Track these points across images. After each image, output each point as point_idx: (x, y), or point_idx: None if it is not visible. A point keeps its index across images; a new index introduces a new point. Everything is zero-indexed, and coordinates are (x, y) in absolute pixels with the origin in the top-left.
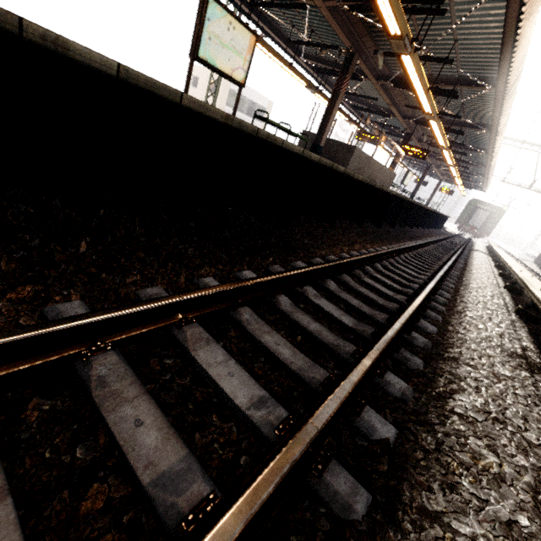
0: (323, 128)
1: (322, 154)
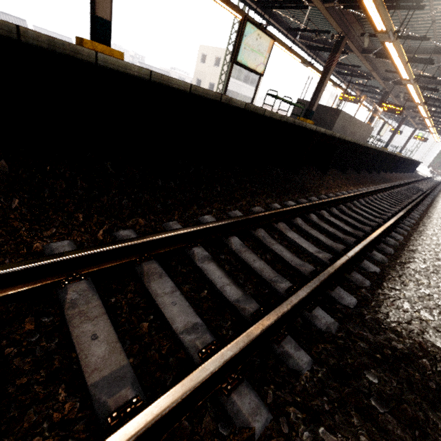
0: (315, 96)
1: (313, 116)
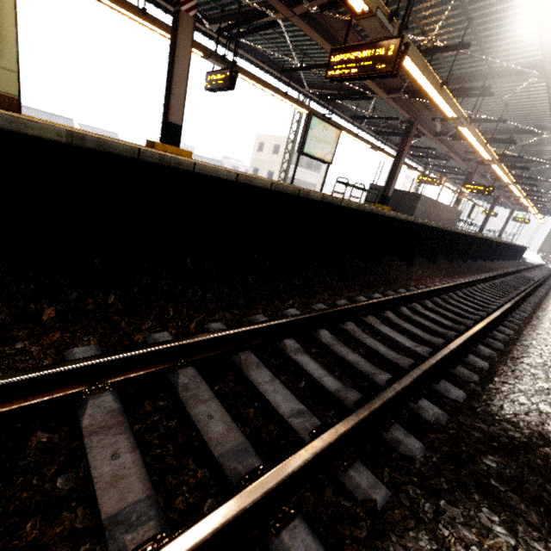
0: (389, 181)
1: (390, 202)
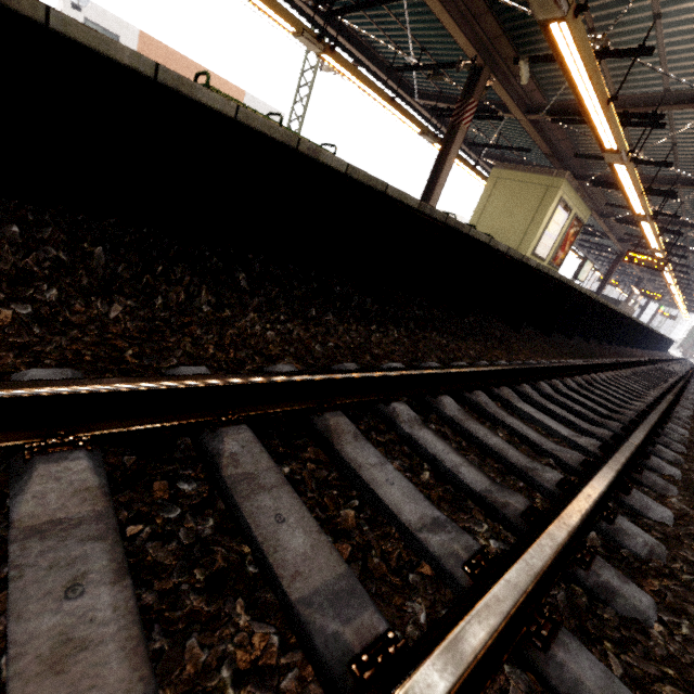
0: (599, 289)
1: None
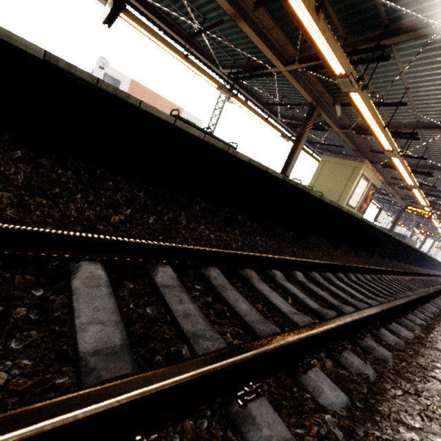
0: (391, 228)
1: None
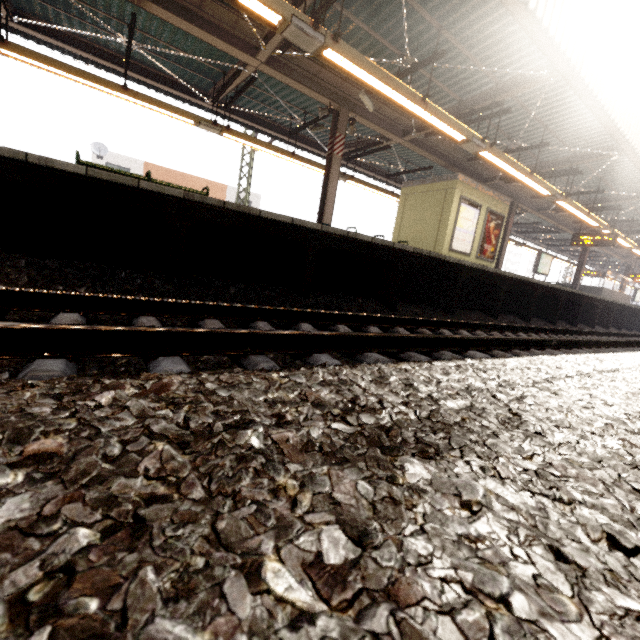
0: (575, 280)
1: None
